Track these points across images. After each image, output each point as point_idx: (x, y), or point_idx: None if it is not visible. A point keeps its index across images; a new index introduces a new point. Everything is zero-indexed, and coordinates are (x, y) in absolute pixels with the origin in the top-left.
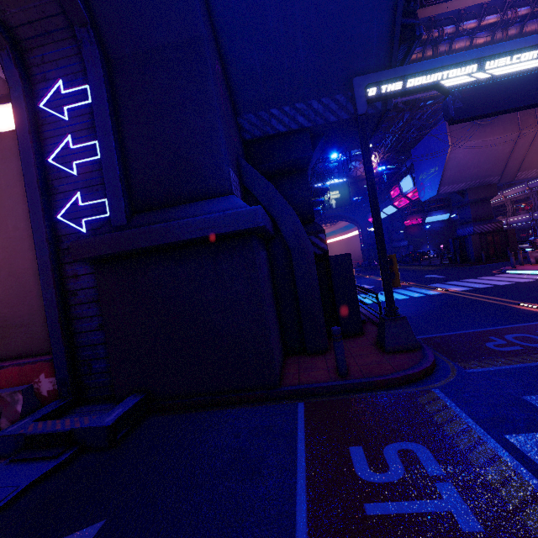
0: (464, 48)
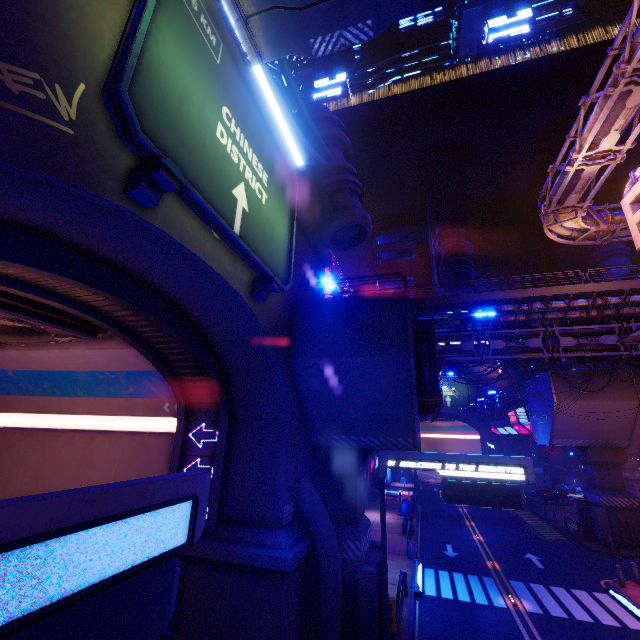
0: (558, 319)
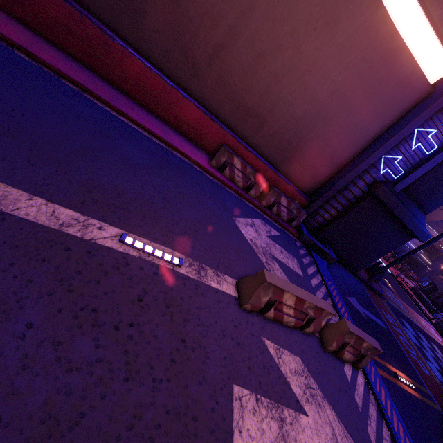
0: None
